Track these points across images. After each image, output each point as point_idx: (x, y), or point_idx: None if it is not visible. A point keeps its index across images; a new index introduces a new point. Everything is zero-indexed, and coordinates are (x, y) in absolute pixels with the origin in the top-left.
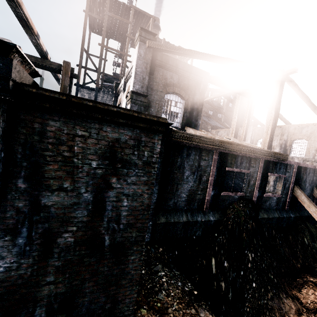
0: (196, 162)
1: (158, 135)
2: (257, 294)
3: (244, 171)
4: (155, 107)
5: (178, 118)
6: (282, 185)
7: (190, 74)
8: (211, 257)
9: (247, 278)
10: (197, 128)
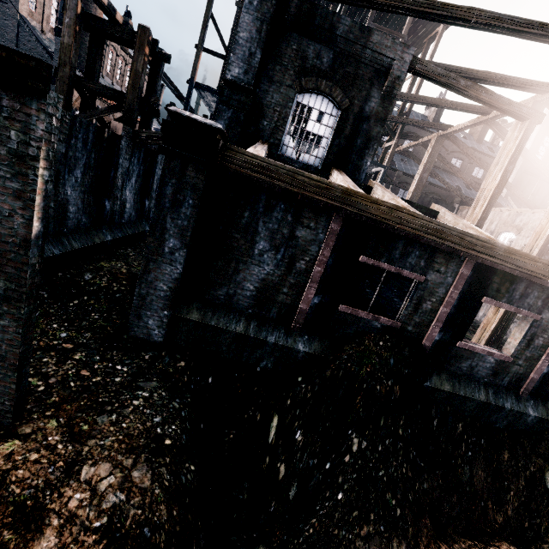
0: (285, 228)
1: (37, 100)
2: (339, 515)
3: (408, 274)
4: (272, 119)
5: (319, 147)
6: (521, 336)
7: (363, 48)
8: (274, 413)
9: (334, 480)
10: (359, 174)
